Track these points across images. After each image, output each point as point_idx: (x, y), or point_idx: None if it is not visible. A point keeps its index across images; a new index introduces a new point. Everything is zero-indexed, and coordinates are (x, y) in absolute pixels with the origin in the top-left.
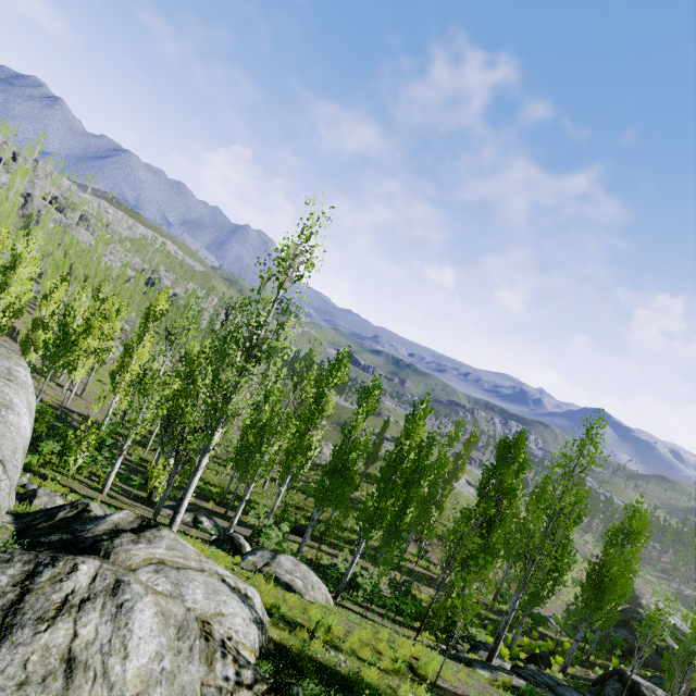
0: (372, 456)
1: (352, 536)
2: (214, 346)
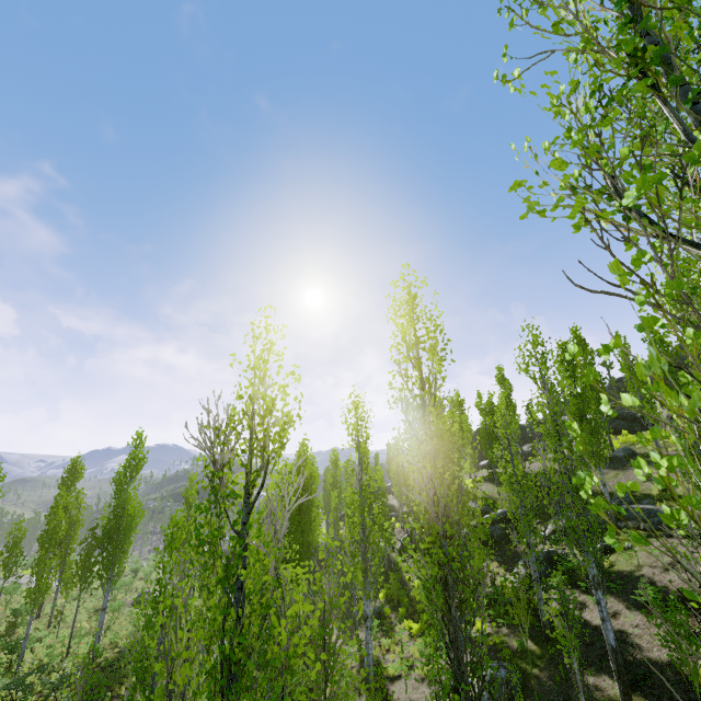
0: None
1: None
2: None
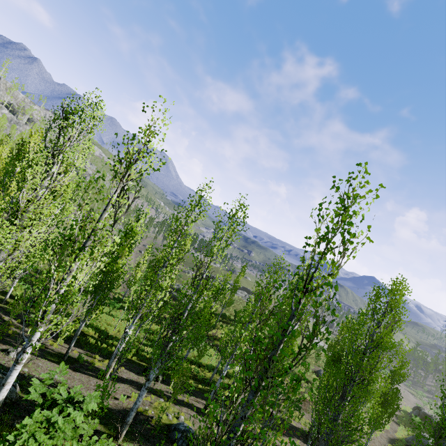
0: (228, 300)
1: (206, 374)
2: (48, 156)
